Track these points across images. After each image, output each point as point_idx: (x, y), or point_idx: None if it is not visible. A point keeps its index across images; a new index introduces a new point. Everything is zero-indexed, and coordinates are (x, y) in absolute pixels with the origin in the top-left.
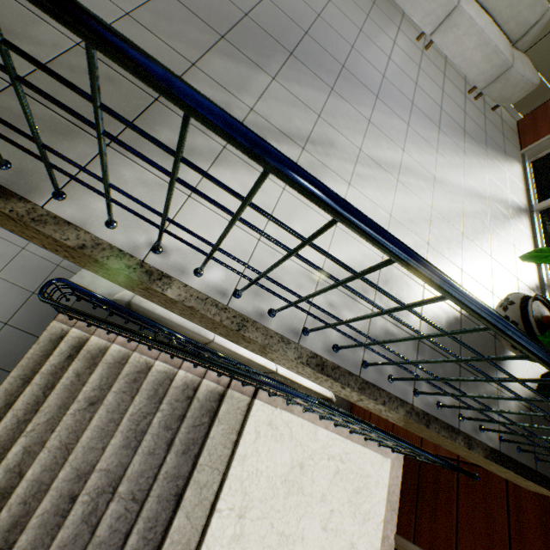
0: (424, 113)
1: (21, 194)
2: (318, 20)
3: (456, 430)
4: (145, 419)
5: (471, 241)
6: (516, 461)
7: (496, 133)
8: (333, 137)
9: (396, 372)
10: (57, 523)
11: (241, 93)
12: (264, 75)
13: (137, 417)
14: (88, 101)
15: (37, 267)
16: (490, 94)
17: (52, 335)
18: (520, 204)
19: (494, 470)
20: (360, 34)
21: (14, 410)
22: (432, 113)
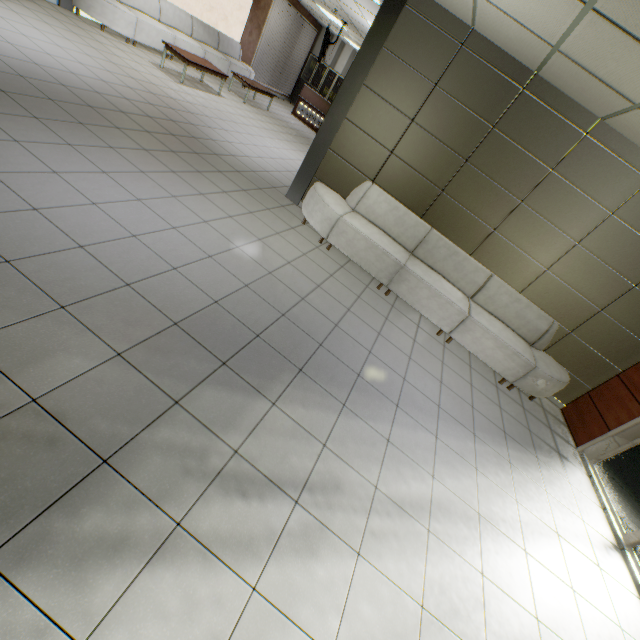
0: (453, 417)
1: None
2: (335, 329)
3: None
4: None
5: (554, 632)
6: None
7: (541, 428)
8: (341, 474)
9: None
10: None
11: (228, 429)
12: (263, 400)
13: None
14: None
15: None
16: (522, 386)
17: None
18: (602, 535)
19: None
20: (378, 337)
21: None
22: (463, 415)
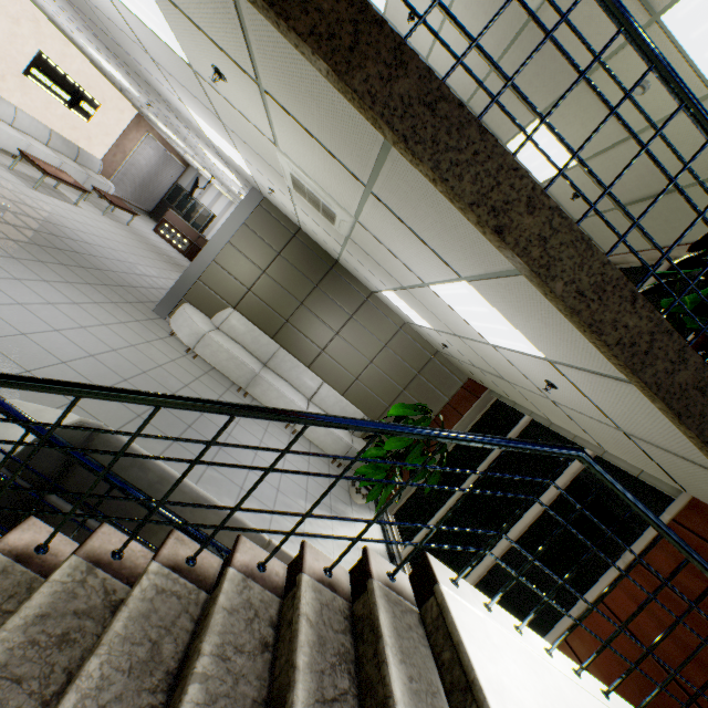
0: None
1: None
2: None
3: None
4: None
5: None
6: None
7: None
8: None
9: None
10: None
11: None
12: None
13: None
14: None
15: None
16: None
17: None
18: None
19: None
20: None
21: None
22: None
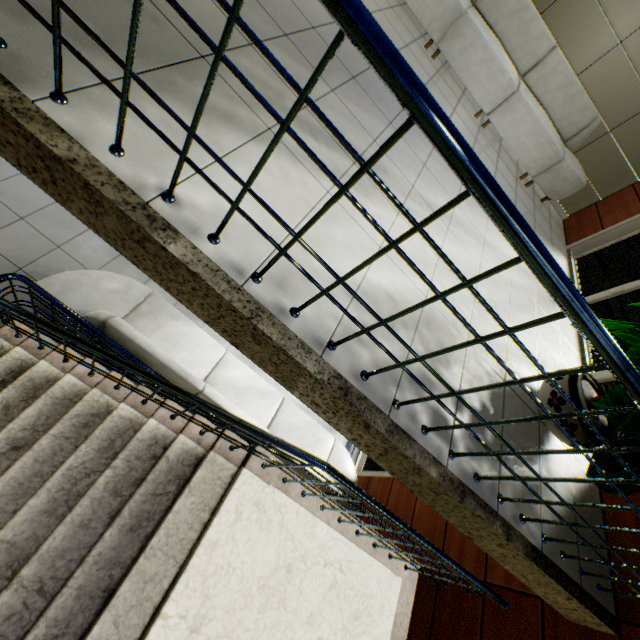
0: None
1: (8, 79)
2: None
3: (494, 513)
4: (87, 478)
5: (518, 312)
6: (560, 568)
7: (544, 223)
8: (387, 165)
9: (431, 424)
10: None
11: None
12: (323, 83)
13: (76, 473)
14: (122, 27)
15: None
16: (540, 183)
17: None
18: None
19: (532, 583)
20: None
21: None
22: None
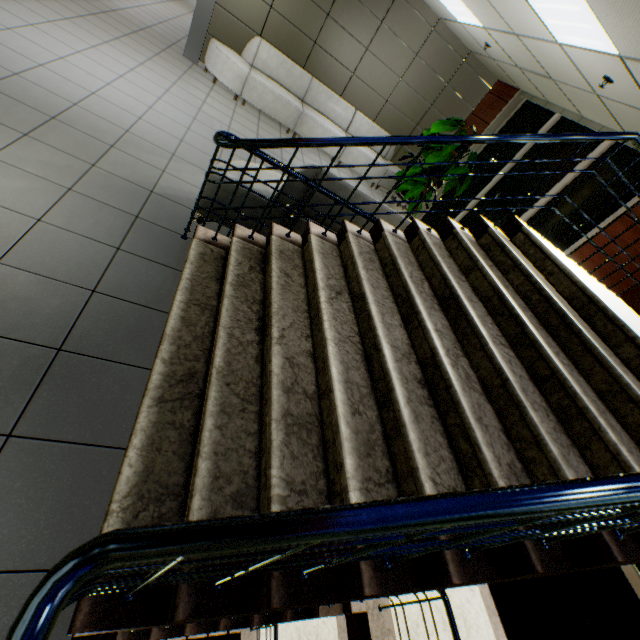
0: None
1: None
2: None
3: None
4: (424, 285)
5: None
6: None
7: None
8: None
9: None
10: (430, 416)
11: None
12: None
13: (415, 281)
14: None
15: (124, 189)
16: None
17: (203, 256)
18: None
19: None
20: None
21: (224, 328)
22: None
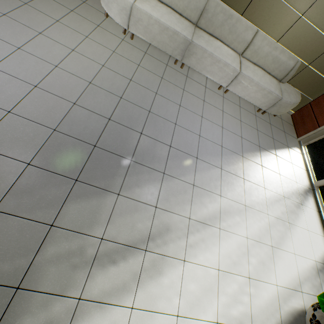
0: (230, 150)
1: None
2: (149, 115)
3: None
4: None
5: (279, 249)
6: None
7: (279, 134)
8: (168, 220)
9: None
10: None
11: (93, 227)
12: (111, 195)
13: None
14: None
15: None
16: (271, 111)
17: None
18: (305, 186)
19: None
20: (180, 109)
21: None
22: (236, 146)
